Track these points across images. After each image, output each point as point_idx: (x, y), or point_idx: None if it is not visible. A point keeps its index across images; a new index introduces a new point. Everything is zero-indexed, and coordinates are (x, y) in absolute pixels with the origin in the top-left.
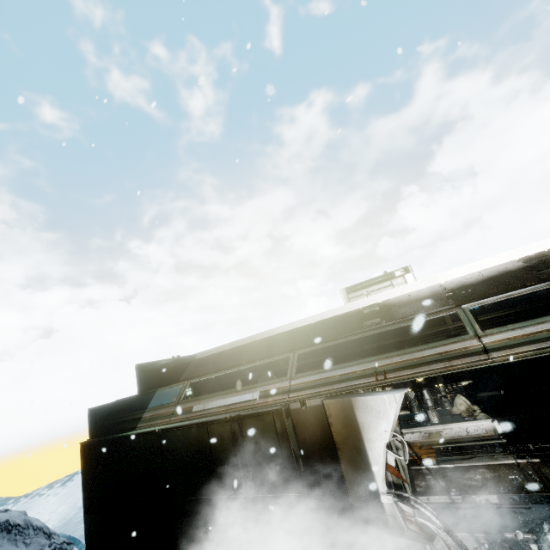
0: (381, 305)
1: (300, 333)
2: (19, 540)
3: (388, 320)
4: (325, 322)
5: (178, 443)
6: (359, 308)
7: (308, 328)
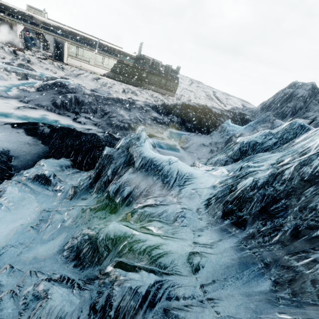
0: (32, 16)
1: (9, 8)
2: None
3: (31, 19)
4: (17, 10)
5: None
6: (27, 13)
7: (12, 8)
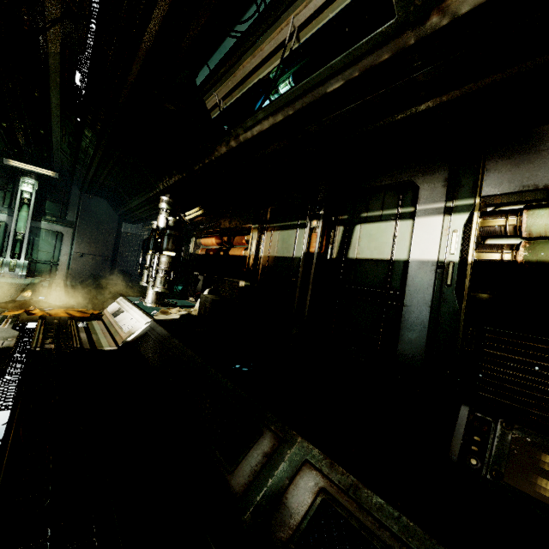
0: None
1: None
2: None
3: None
4: None
5: None
6: None
7: None
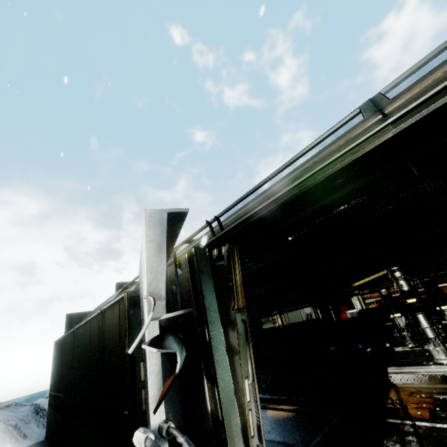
0: None
1: None
2: (41, 422)
3: None
4: None
5: (79, 341)
6: None
7: None
